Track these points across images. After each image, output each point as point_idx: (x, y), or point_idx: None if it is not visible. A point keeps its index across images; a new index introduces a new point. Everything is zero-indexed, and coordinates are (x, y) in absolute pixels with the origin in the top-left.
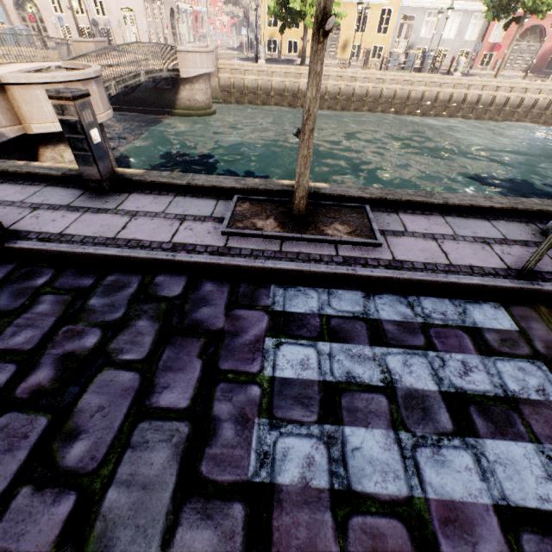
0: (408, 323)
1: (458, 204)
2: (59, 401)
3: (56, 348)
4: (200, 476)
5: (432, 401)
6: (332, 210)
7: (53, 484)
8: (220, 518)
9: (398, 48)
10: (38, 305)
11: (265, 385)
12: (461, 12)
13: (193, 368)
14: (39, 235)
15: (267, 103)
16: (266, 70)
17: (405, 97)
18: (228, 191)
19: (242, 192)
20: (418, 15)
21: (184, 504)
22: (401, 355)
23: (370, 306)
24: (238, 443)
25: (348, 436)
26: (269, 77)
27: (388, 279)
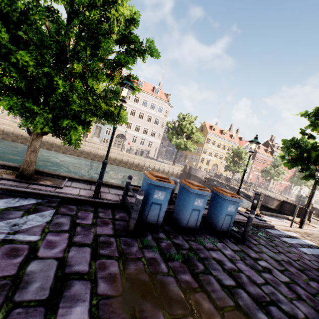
0: None
1: None
2: None
3: None
4: None
5: None
6: None
7: None
8: None
9: (230, 175)
10: None
11: None
12: None
13: None
14: None
15: None
16: None
17: None
18: None
19: None
20: None
21: None
22: None
23: None
24: None
25: None
26: None
27: None
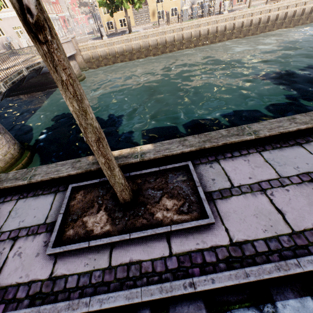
0: None
1: (269, 135)
2: None
3: None
4: None
5: None
6: (159, 176)
7: None
8: None
9: (185, 6)
10: None
11: None
12: None
13: None
14: None
15: (116, 62)
16: (108, 42)
17: (198, 35)
18: (66, 178)
19: (79, 175)
20: None
21: None
22: None
23: None
24: None
25: None
26: (112, 46)
27: (233, 284)
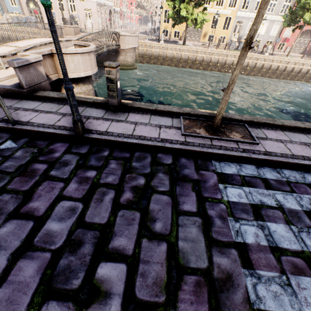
0: (280, 180)
1: (289, 125)
2: (141, 206)
3: (128, 183)
4: (213, 238)
5: (300, 214)
6: (229, 125)
7: (155, 238)
8: (228, 254)
9: (233, 38)
10: (110, 164)
11: (226, 204)
12: (268, 21)
13: (192, 195)
14: (96, 132)
15: (163, 64)
16: (164, 46)
17: None
18: (175, 114)
19: (182, 115)
20: (245, 21)
21: (211, 248)
22: (281, 194)
23: (260, 172)
24: (224, 226)
25: (269, 226)
26: (165, 50)
27: (266, 160)
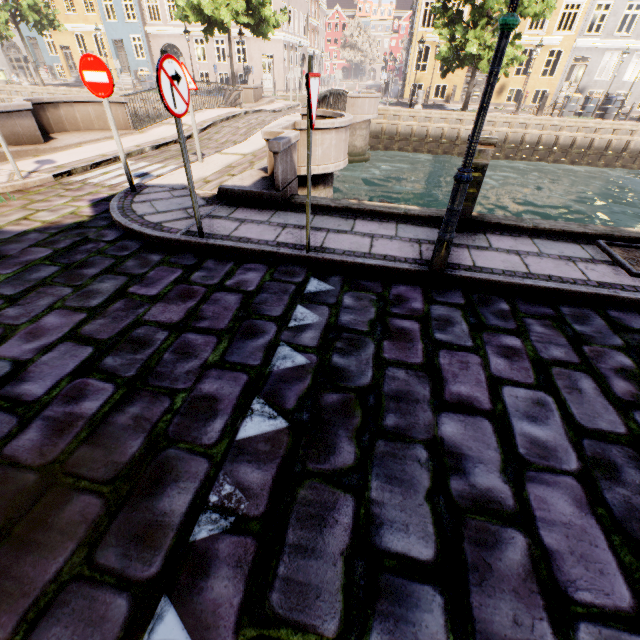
0: None
1: None
2: None
3: (601, 363)
4: None
5: None
6: None
7: None
8: None
9: (564, 92)
10: (532, 327)
11: None
12: None
13: None
14: (458, 266)
15: (419, 151)
16: (423, 115)
17: (585, 145)
18: (576, 236)
19: (592, 238)
20: (594, 57)
21: None
22: None
23: None
24: None
25: None
26: (426, 123)
27: None
